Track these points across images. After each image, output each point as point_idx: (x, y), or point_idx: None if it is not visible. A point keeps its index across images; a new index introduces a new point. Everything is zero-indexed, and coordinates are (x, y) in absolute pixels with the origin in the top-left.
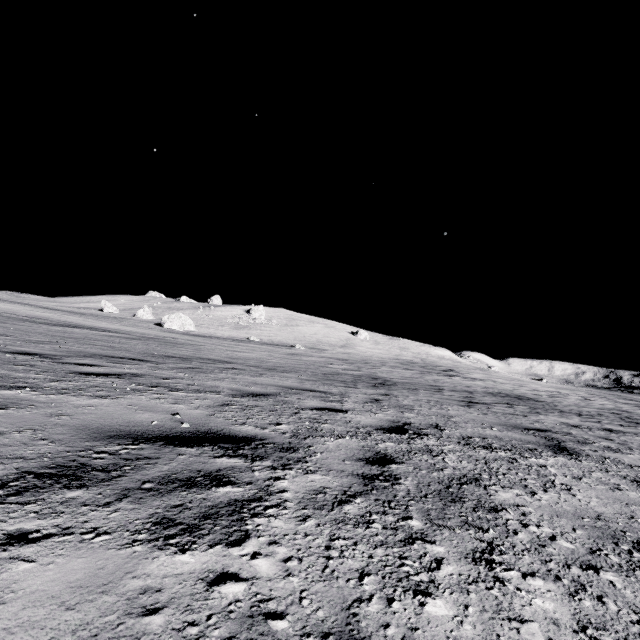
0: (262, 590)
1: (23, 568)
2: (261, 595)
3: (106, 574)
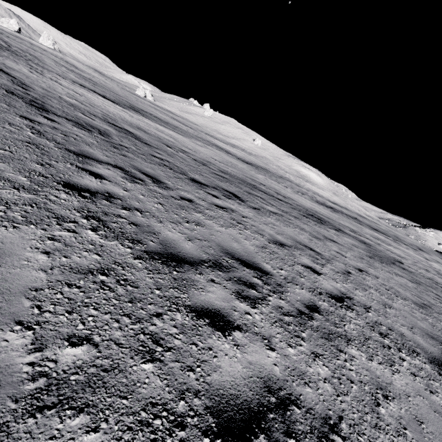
0: None
1: None
2: None
3: None
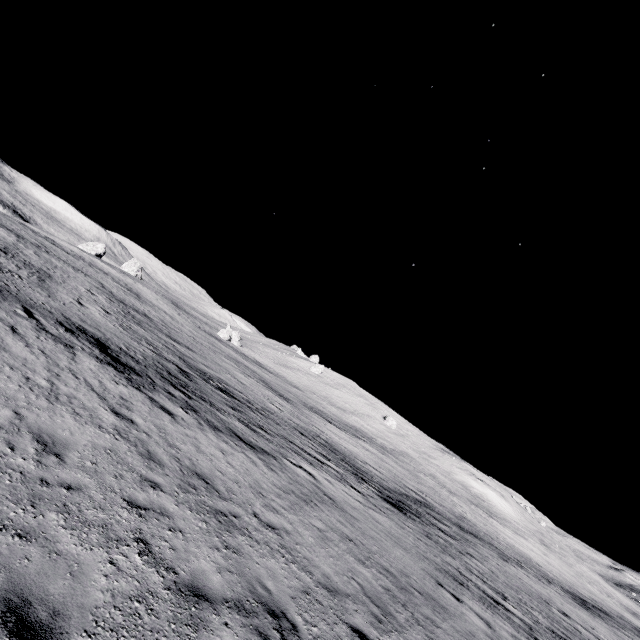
0: None
1: None
2: None
3: None
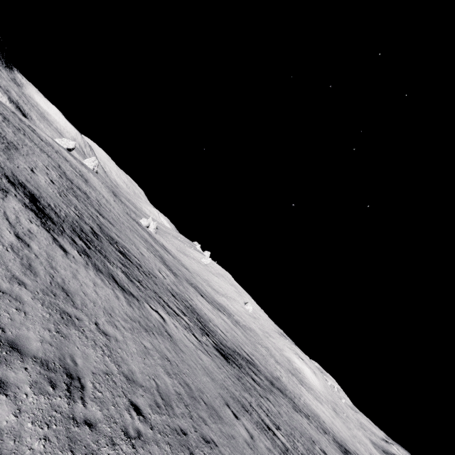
0: None
1: None
2: None
3: None
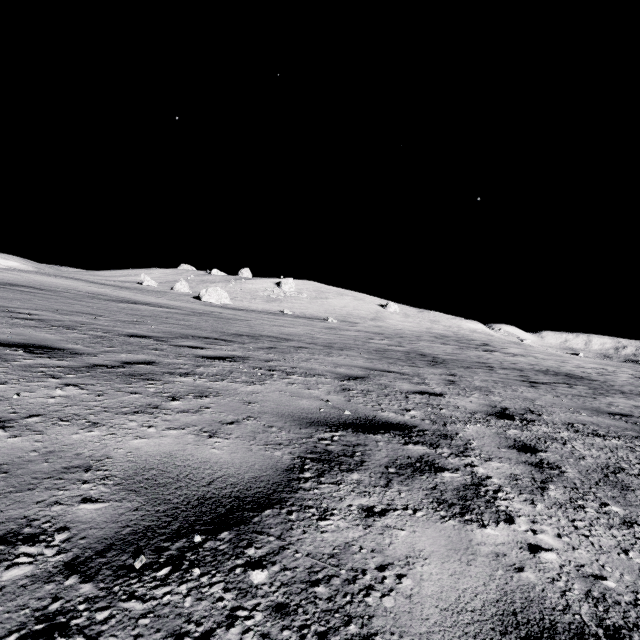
0: (569, 558)
1: (403, 534)
2: (573, 562)
3: (458, 541)
